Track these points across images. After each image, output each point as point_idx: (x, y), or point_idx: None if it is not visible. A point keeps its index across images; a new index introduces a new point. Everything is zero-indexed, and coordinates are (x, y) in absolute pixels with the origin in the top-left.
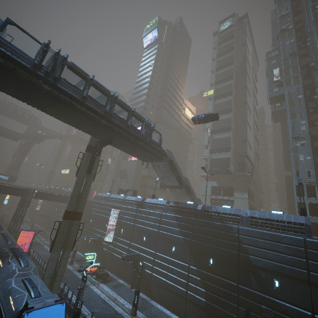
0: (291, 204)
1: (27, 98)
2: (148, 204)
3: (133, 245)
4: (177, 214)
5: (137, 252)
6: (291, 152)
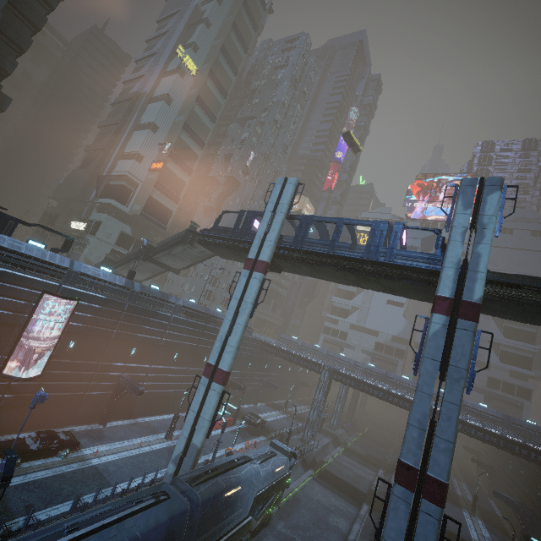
0: None
1: (379, 281)
2: (146, 297)
3: (109, 365)
4: (189, 318)
5: (117, 374)
6: None
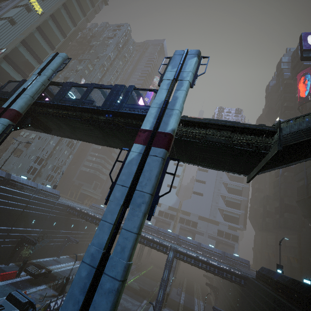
0: None
1: (115, 134)
2: None
3: None
4: None
5: None
6: (50, 136)
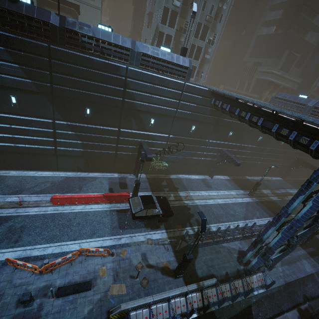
0: (136, 27)
1: None
2: None
3: None
4: None
5: None
6: None
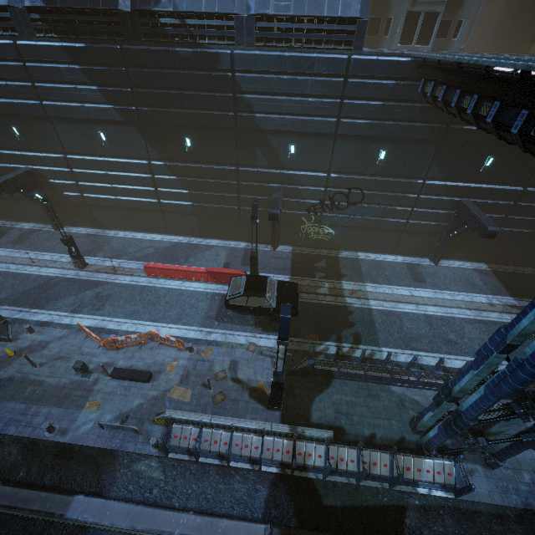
0: None
1: None
2: None
3: None
4: (69, 41)
5: (21, 167)
6: None
